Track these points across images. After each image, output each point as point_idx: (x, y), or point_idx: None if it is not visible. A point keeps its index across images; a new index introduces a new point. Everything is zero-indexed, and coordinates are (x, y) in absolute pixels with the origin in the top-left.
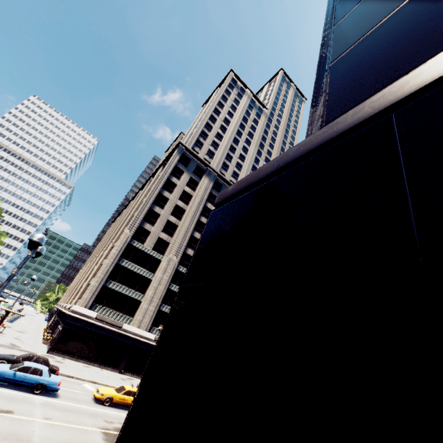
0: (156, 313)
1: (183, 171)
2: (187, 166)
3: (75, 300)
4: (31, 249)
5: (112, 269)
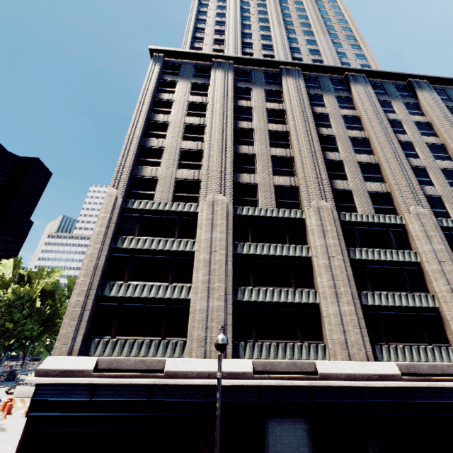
0: (234, 310)
1: (176, 81)
2: (179, 73)
3: None
4: None
5: (109, 263)
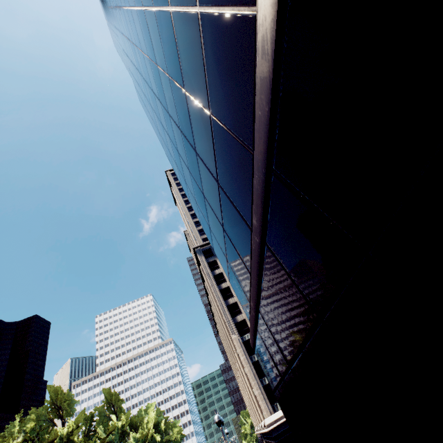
0: None
1: (215, 260)
2: (213, 254)
3: (261, 416)
4: (220, 426)
5: (255, 370)
